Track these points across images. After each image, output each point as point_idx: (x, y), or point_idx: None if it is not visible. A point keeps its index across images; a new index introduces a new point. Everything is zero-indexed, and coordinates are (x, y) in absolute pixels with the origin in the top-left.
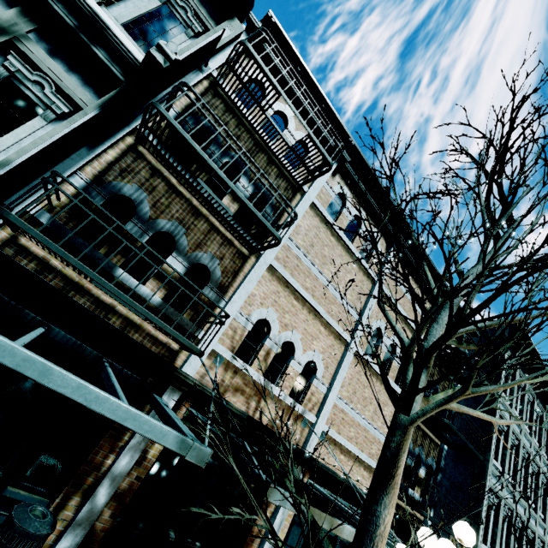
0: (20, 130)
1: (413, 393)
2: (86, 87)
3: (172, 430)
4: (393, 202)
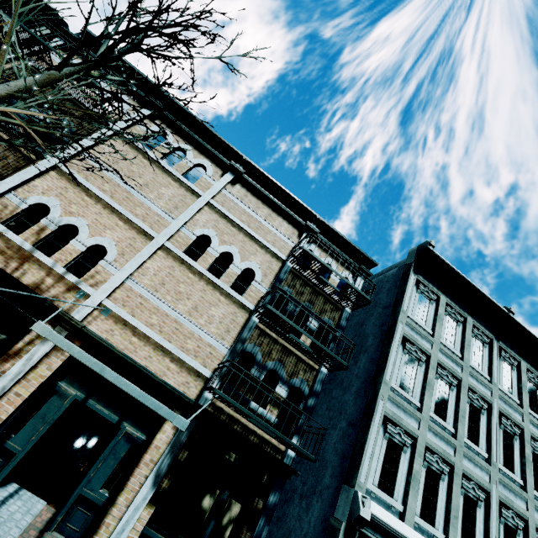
0: None
1: None
2: None
3: None
4: (221, 138)
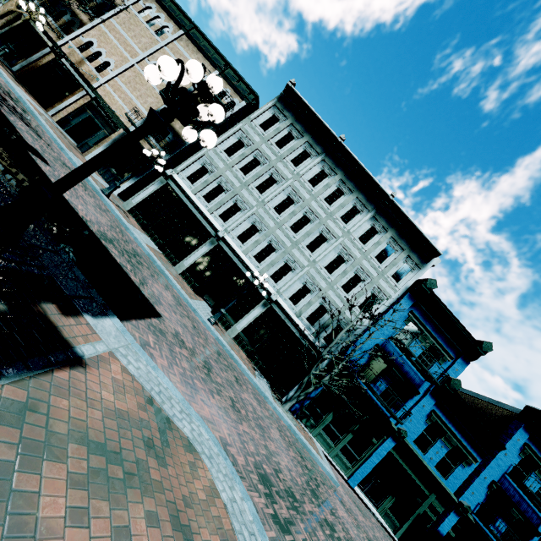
0: None
1: None
2: None
3: None
4: (181, 8)
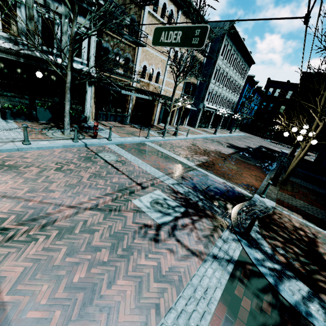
0: (83, 44)
1: (176, 82)
2: (85, 19)
3: (147, 97)
4: None
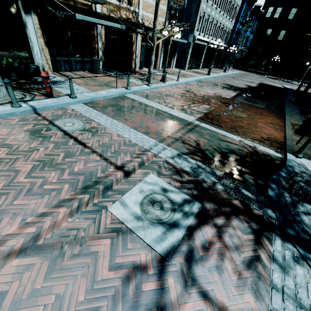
0: None
1: None
2: None
3: (118, 24)
4: None
